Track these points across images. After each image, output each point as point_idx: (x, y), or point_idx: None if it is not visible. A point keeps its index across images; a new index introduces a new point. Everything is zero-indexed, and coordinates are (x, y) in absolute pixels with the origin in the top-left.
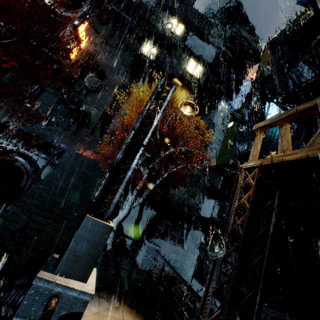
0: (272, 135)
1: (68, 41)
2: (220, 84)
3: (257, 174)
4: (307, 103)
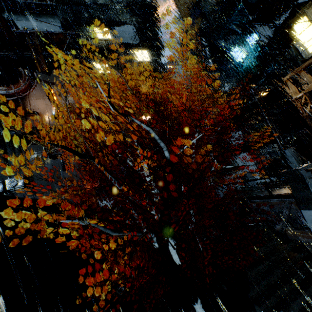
0: (247, 67)
1: (42, 109)
2: (153, 50)
3: (308, 97)
4: (310, 60)
